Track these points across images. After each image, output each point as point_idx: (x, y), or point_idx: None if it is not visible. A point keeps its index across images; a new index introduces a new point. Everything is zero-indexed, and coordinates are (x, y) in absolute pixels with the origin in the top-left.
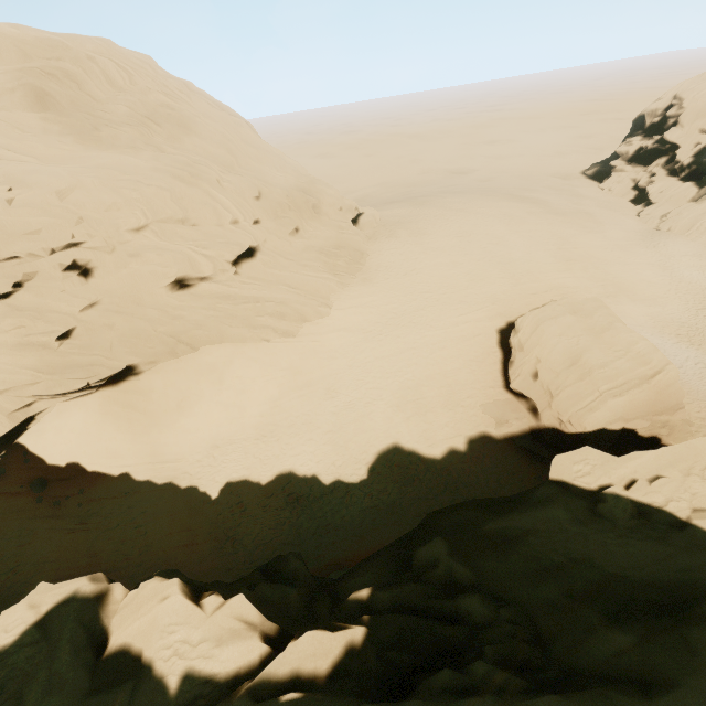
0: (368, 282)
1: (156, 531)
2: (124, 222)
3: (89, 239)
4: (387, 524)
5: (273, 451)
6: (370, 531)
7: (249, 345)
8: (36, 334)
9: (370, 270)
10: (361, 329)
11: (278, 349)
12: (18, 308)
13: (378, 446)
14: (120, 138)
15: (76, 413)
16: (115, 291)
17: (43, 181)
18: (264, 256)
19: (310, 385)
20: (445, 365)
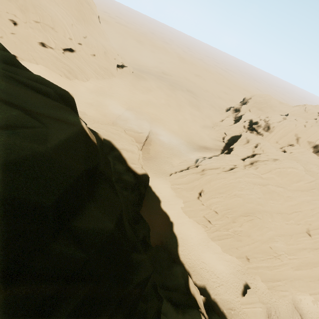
0: (106, 82)
1: None
2: (32, 17)
3: (19, 15)
4: None
5: None
6: None
7: (54, 73)
8: None
9: (110, 80)
10: (91, 90)
11: (63, 79)
12: None
13: None
14: None
15: None
16: (21, 34)
17: None
18: (76, 54)
19: None
20: (104, 110)
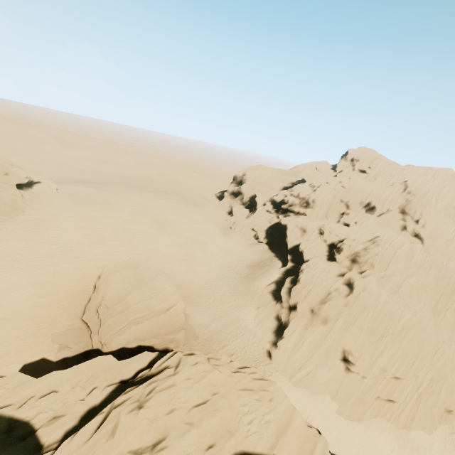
0: (6, 231)
1: None
2: None
3: None
4: None
5: None
6: None
7: None
8: None
9: (15, 222)
10: None
11: None
12: None
13: None
14: None
15: None
16: None
17: None
18: None
19: None
20: (38, 301)
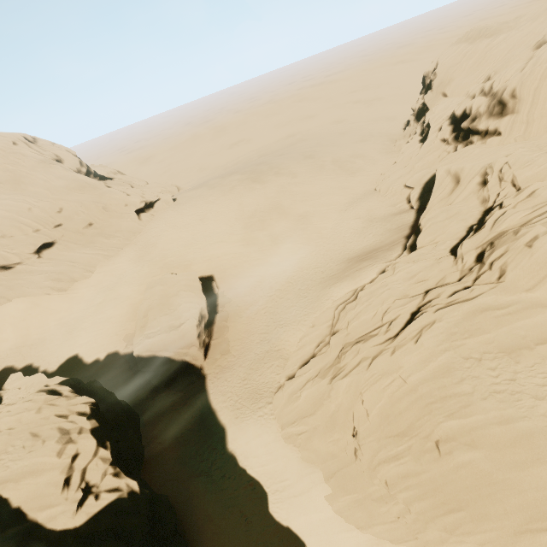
0: (124, 254)
1: None
2: None
3: None
4: None
5: (31, 353)
6: None
7: (38, 297)
8: None
9: (132, 245)
10: (102, 285)
11: (53, 298)
12: None
13: (70, 354)
14: None
15: None
16: None
17: None
18: (59, 245)
19: (63, 319)
20: (124, 309)
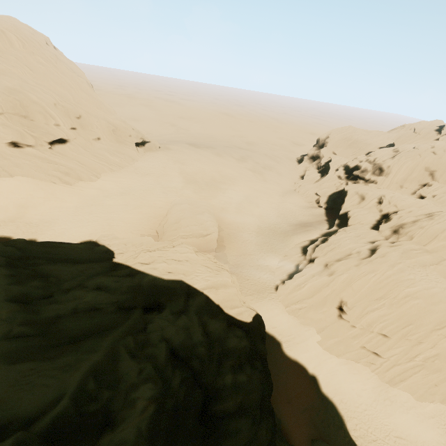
0: (127, 173)
1: None
2: None
3: None
4: None
5: (32, 230)
6: None
7: (43, 182)
8: None
9: (132, 168)
10: (108, 191)
11: (59, 188)
12: None
13: (83, 239)
14: (5, 71)
15: None
16: None
17: None
18: (71, 145)
19: (68, 208)
20: (136, 215)
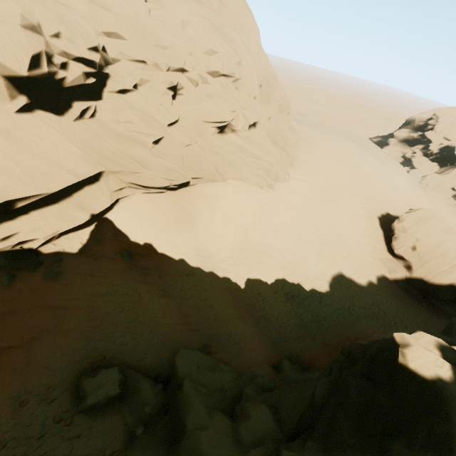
0: (305, 167)
1: (218, 304)
2: (212, 67)
3: (191, 71)
4: (353, 320)
5: (269, 263)
6: (345, 323)
7: (253, 187)
8: (140, 133)
9: (303, 159)
10: (307, 196)
11: (267, 195)
12: (131, 105)
13: (331, 272)
14: None
15: (151, 205)
16: (187, 118)
17: (172, 6)
18: (259, 128)
19: (284, 224)
20: (357, 231)
